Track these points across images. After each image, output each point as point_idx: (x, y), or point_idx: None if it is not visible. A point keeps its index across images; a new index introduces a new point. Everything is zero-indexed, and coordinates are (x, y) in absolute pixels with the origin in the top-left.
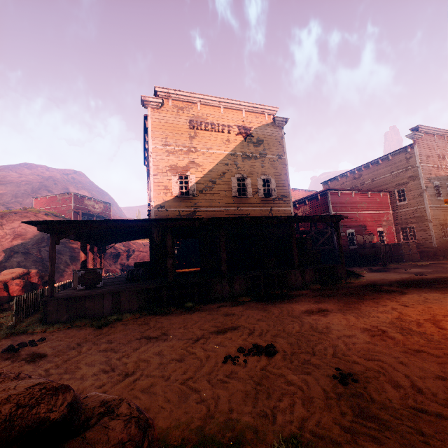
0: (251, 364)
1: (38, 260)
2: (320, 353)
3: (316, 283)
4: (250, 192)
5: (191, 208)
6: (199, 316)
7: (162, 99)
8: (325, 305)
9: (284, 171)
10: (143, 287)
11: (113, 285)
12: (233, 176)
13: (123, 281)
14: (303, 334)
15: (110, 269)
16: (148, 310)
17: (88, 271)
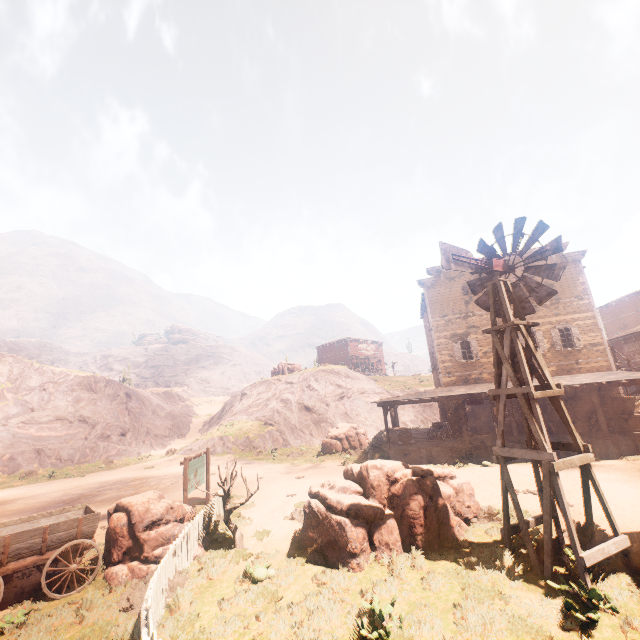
0: (520, 495)
1: (345, 413)
2: (567, 497)
3: (638, 454)
4: (543, 346)
5: (476, 371)
6: (494, 472)
7: (435, 277)
8: (616, 476)
9: (590, 314)
10: (446, 446)
11: (421, 442)
12: (518, 332)
13: (425, 438)
14: (567, 489)
15: (400, 421)
16: (452, 464)
17: (403, 431)
